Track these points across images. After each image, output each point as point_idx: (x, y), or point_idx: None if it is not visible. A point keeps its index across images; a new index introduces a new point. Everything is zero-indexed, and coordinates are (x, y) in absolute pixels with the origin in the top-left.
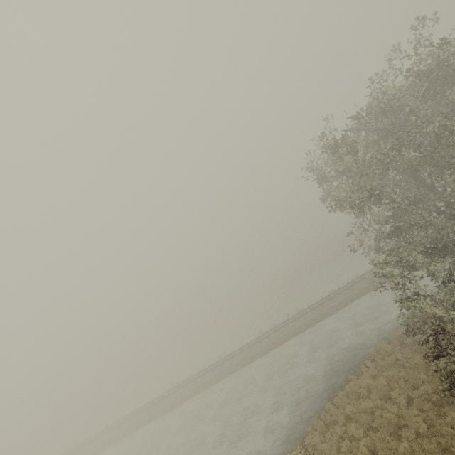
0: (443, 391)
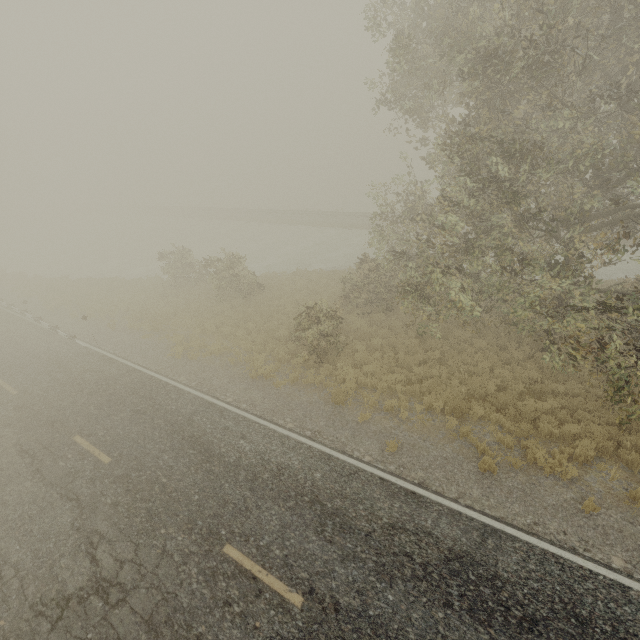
0: (346, 294)
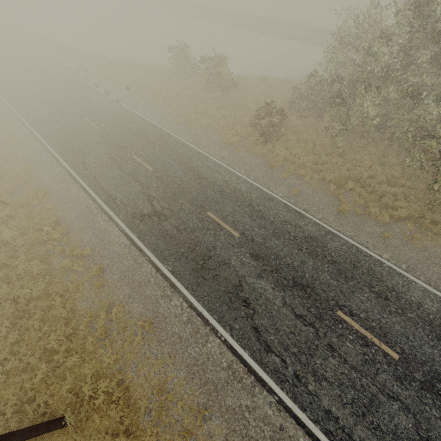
0: (293, 100)
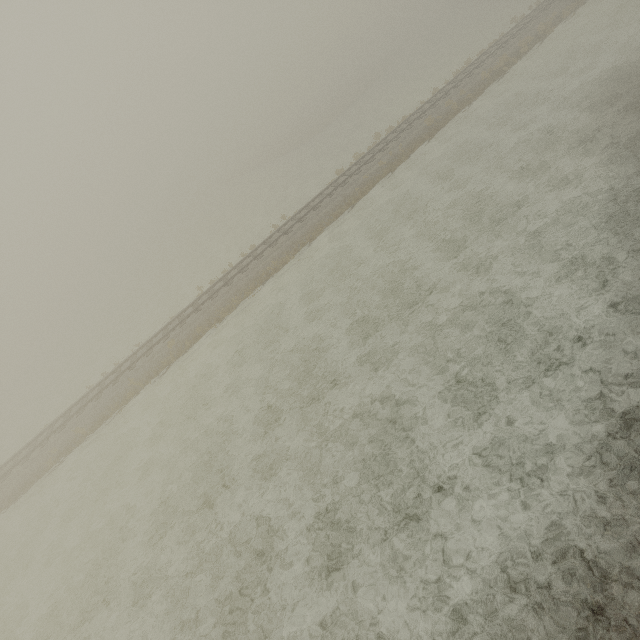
0: None
